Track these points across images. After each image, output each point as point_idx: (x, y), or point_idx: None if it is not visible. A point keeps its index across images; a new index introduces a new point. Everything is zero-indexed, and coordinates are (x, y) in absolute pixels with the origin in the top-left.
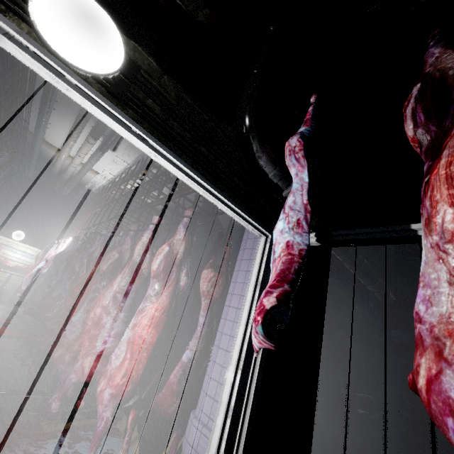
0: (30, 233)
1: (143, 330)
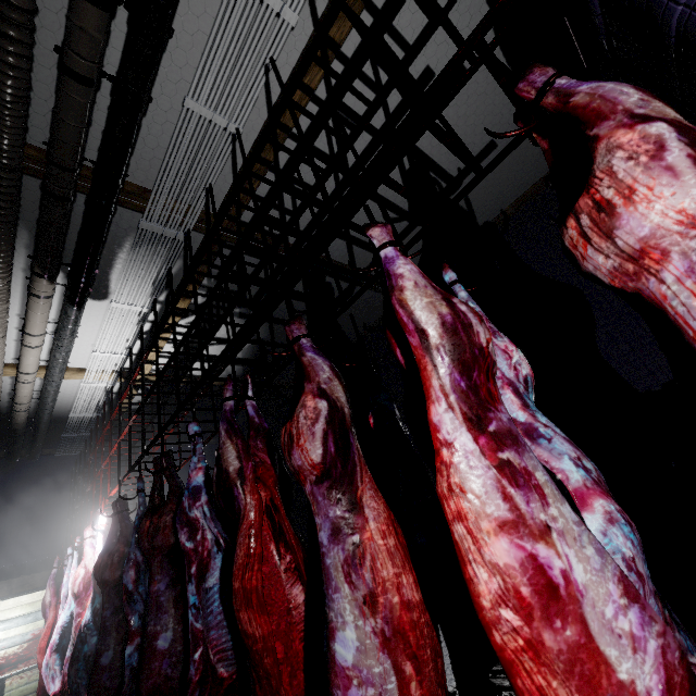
0: (1, 571)
1: None
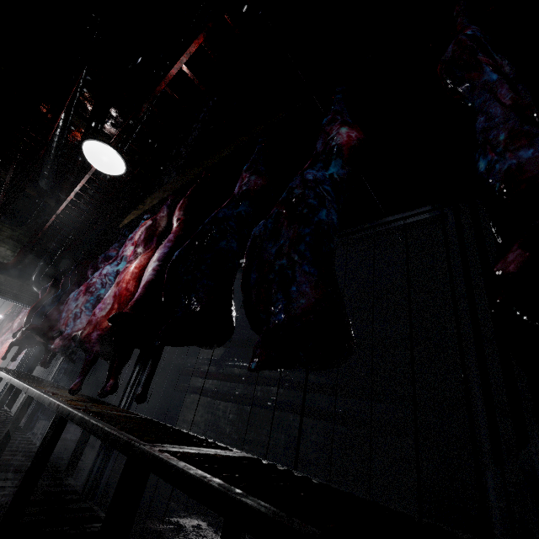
0: None
1: (3, 349)
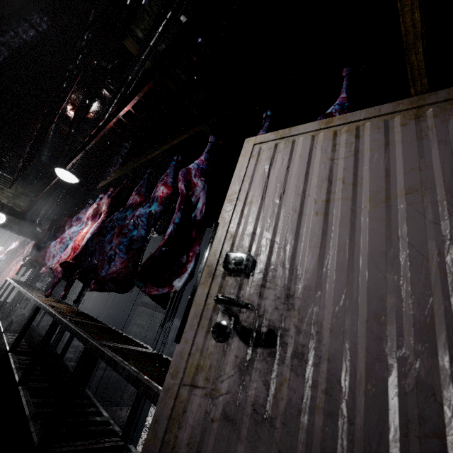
0: None
1: (17, 267)
